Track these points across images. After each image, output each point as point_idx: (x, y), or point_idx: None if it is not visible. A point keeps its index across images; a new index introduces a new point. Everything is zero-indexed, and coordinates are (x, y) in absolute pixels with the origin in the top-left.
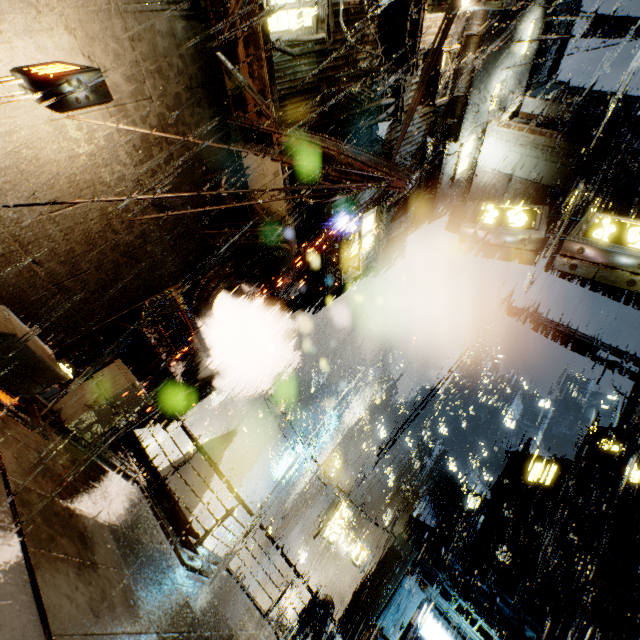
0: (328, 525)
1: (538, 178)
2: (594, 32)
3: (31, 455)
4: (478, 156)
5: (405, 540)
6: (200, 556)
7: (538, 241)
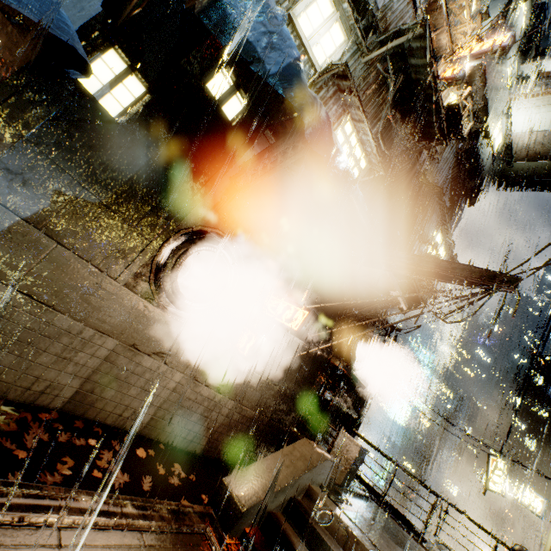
0: (487, 477)
1: None
2: None
3: (364, 525)
4: (510, 127)
5: None
6: (430, 543)
7: None
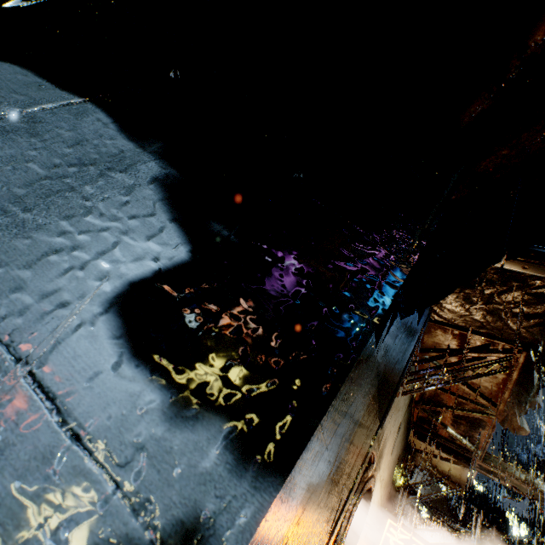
0: None
1: None
2: None
3: None
4: None
5: None
6: None
7: None
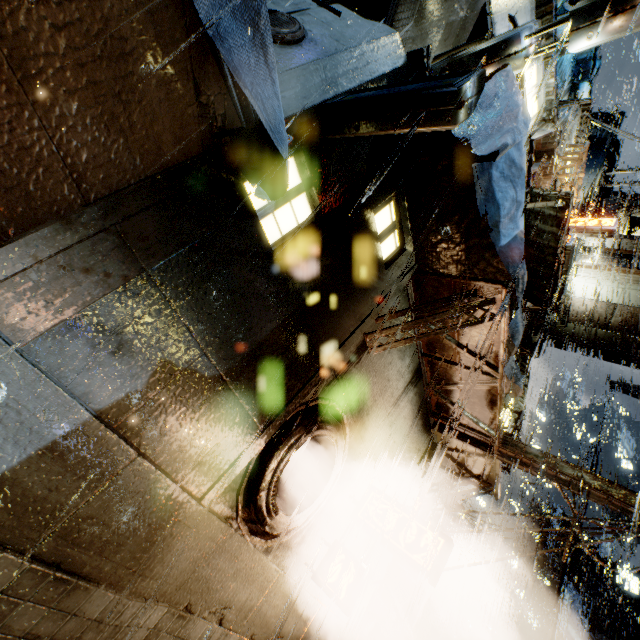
0: None
1: None
2: None
3: None
4: (572, 290)
5: None
6: None
7: None
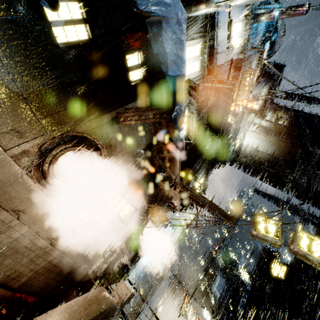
0: (182, 307)
1: (270, 153)
2: (289, 98)
3: None
4: (243, 141)
5: (221, 318)
6: None
7: (281, 244)
